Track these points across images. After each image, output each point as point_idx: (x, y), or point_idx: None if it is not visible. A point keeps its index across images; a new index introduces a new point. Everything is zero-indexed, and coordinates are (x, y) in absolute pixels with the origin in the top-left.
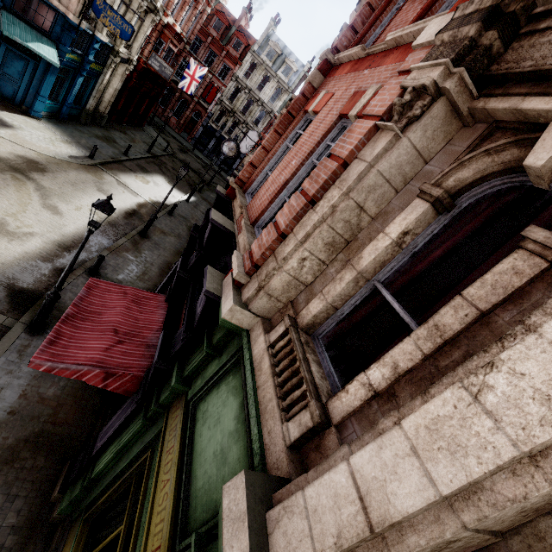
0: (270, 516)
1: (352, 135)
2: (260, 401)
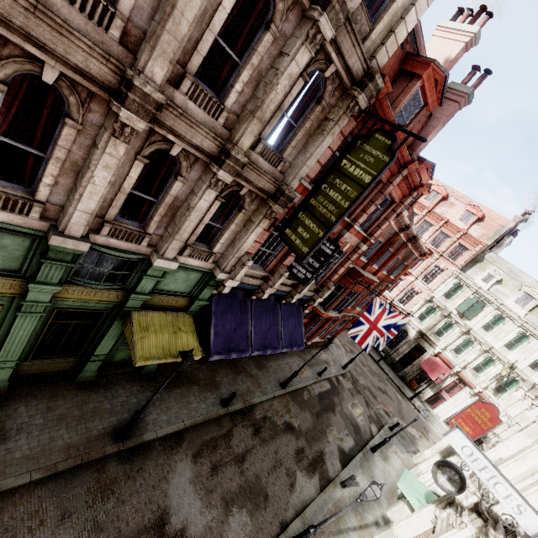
0: (66, 233)
1: None
2: (3, 221)
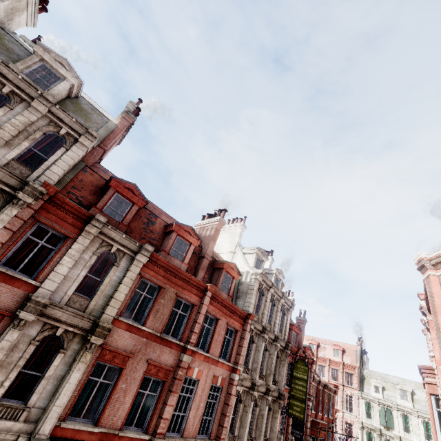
0: None
1: (232, 400)
2: None
